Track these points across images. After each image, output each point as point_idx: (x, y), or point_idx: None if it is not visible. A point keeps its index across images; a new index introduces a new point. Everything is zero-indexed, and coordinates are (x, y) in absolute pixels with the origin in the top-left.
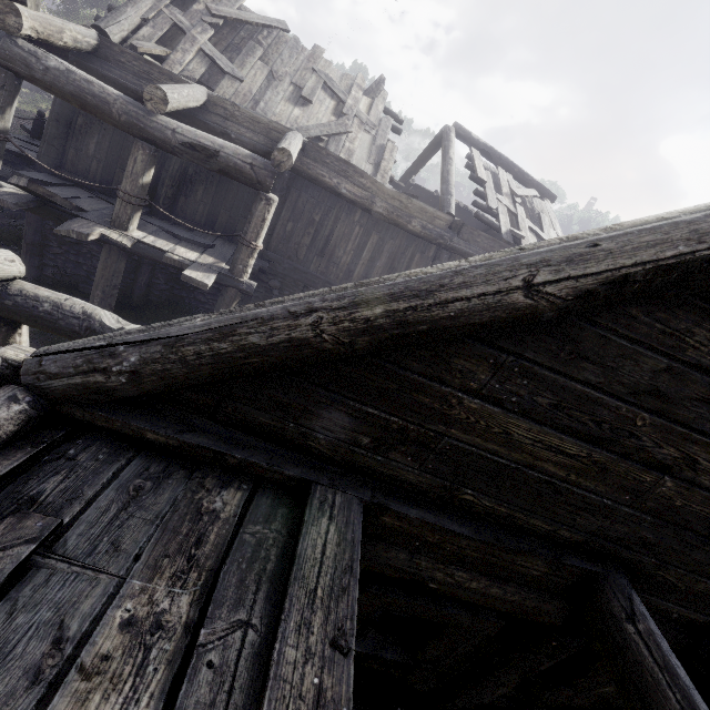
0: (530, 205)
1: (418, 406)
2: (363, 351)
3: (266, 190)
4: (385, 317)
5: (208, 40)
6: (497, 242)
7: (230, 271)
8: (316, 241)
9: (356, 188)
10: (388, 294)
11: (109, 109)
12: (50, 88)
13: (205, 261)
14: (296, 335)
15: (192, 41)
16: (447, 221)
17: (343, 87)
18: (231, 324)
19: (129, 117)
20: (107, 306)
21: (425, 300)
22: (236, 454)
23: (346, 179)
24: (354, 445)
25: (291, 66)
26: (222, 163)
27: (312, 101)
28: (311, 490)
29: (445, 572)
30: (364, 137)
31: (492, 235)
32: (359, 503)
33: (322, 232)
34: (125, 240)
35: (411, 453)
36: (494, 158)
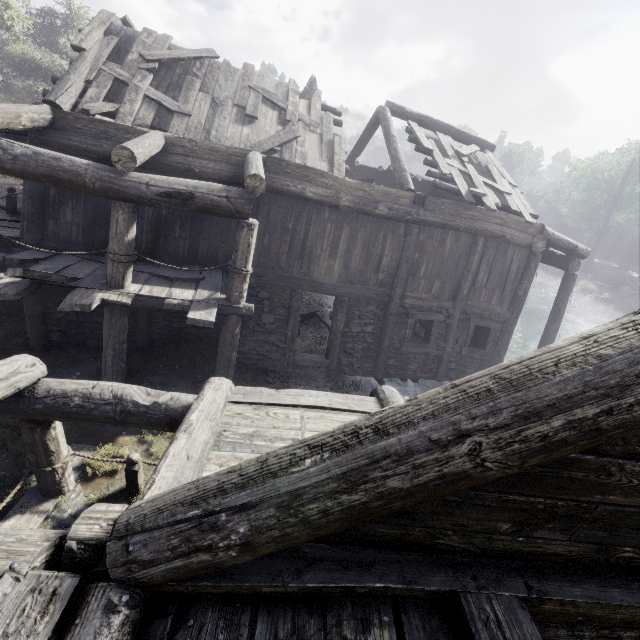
0: (476, 161)
1: (569, 482)
2: (532, 465)
3: (246, 217)
4: (569, 430)
5: (149, 85)
6: (460, 205)
7: (227, 300)
8: (293, 246)
9: (320, 188)
10: (565, 398)
11: (82, 180)
12: (22, 174)
13: (202, 296)
14: (450, 470)
15: (136, 90)
16: (410, 197)
17: (280, 95)
18: (356, 467)
19: (102, 182)
20: (120, 362)
21: (622, 399)
22: (367, 583)
23: (309, 182)
24: (491, 533)
25: (229, 89)
26: (199, 203)
27: (257, 117)
28: (465, 608)
29: (611, 637)
30: (311, 137)
31: (440, 194)
32: (520, 604)
33: (297, 237)
34: (125, 298)
35: (559, 527)
36: (430, 125)
